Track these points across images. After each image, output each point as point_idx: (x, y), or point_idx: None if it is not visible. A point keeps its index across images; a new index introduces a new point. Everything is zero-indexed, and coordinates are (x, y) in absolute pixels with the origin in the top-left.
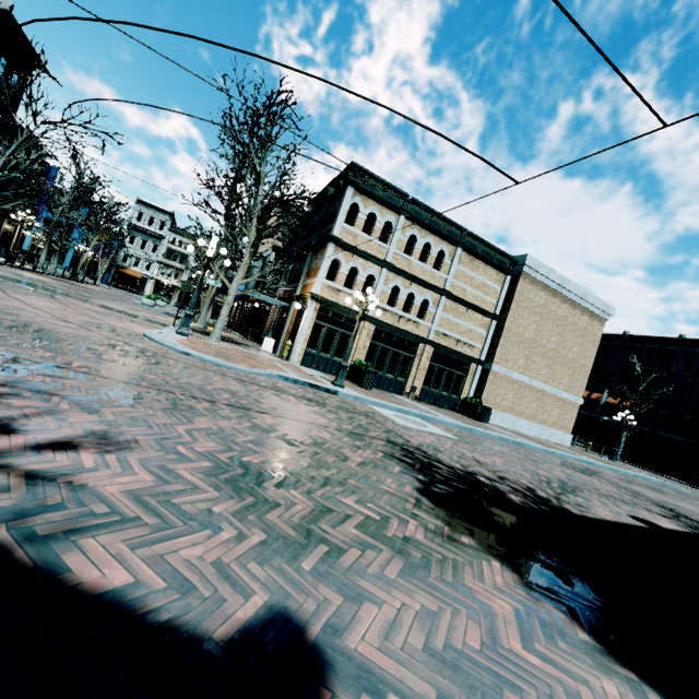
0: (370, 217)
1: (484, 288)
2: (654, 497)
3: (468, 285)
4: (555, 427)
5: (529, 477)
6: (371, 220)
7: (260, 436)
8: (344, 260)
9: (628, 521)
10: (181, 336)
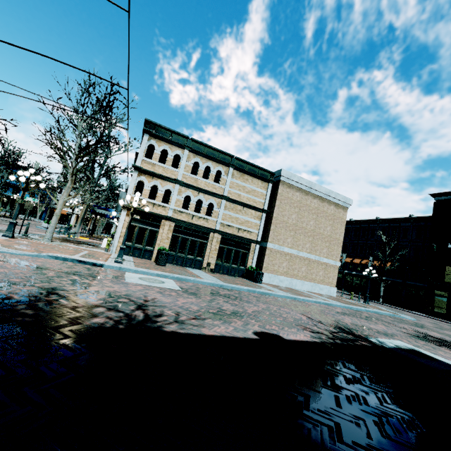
0: (164, 153)
1: (254, 193)
2: (349, 322)
3: (241, 191)
4: (322, 283)
5: (190, 310)
6: (165, 154)
7: None
8: (147, 181)
9: (238, 335)
10: (3, 237)
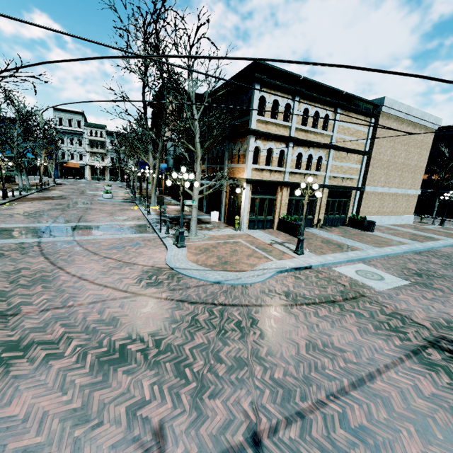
0: (274, 104)
1: (357, 134)
2: None
3: (346, 135)
4: (403, 214)
5: None
6: (275, 105)
7: (445, 451)
8: (262, 145)
9: None
10: (183, 250)
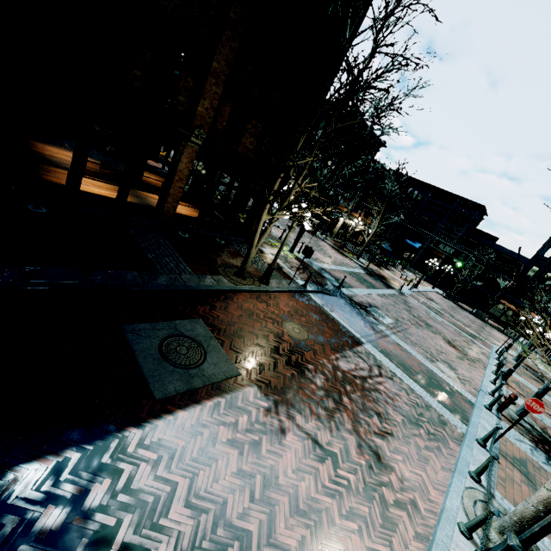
0: None
1: None
2: None
3: None
4: None
5: None
6: None
7: None
8: None
9: None
10: None
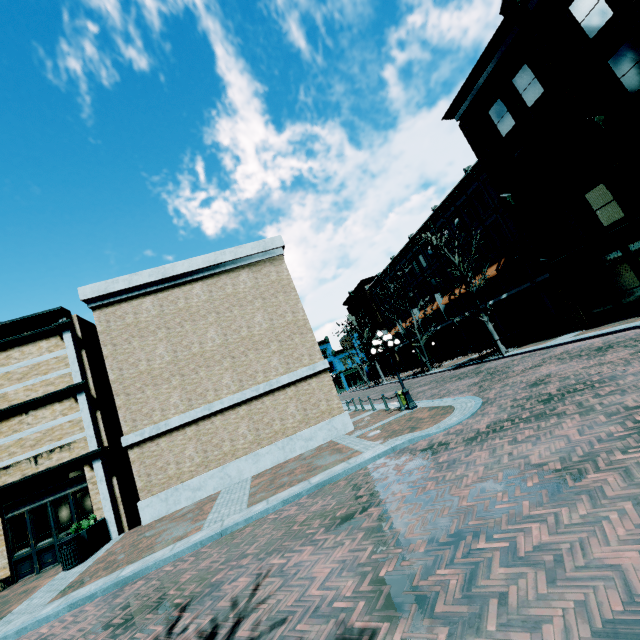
0: None
1: (38, 370)
2: None
3: (5, 387)
4: (308, 425)
5: None
6: None
7: None
8: None
9: None
10: None
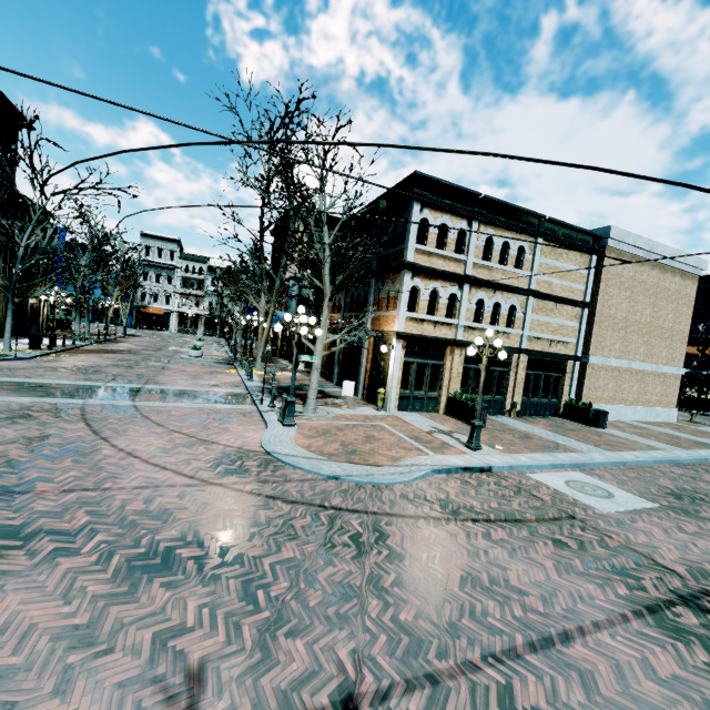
0: (441, 229)
1: (570, 276)
2: None
3: (552, 277)
4: (659, 405)
5: None
6: (442, 231)
7: None
8: (422, 285)
9: None
10: (291, 430)
